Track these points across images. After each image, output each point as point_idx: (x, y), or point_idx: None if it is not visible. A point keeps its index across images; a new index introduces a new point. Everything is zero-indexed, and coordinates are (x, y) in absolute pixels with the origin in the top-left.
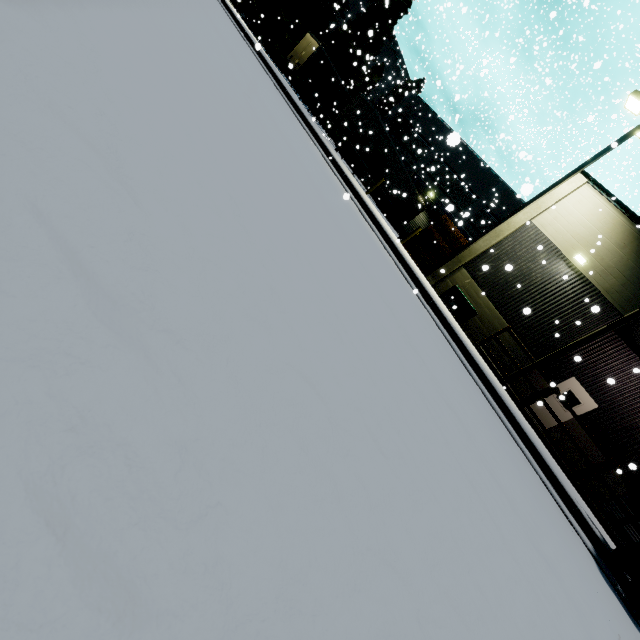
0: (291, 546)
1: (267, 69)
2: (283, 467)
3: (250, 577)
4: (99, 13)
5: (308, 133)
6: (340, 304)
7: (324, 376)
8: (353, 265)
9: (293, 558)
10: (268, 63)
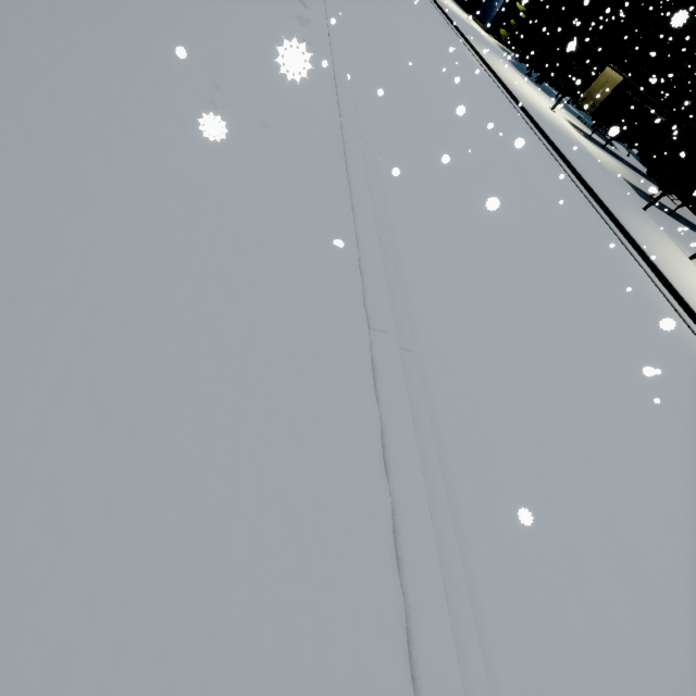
0: (695, 601)
1: (570, 171)
2: (688, 583)
3: (688, 603)
4: (582, 390)
5: (622, 242)
6: (692, 505)
7: (693, 553)
8: (694, 455)
9: (695, 604)
10: (571, 165)
